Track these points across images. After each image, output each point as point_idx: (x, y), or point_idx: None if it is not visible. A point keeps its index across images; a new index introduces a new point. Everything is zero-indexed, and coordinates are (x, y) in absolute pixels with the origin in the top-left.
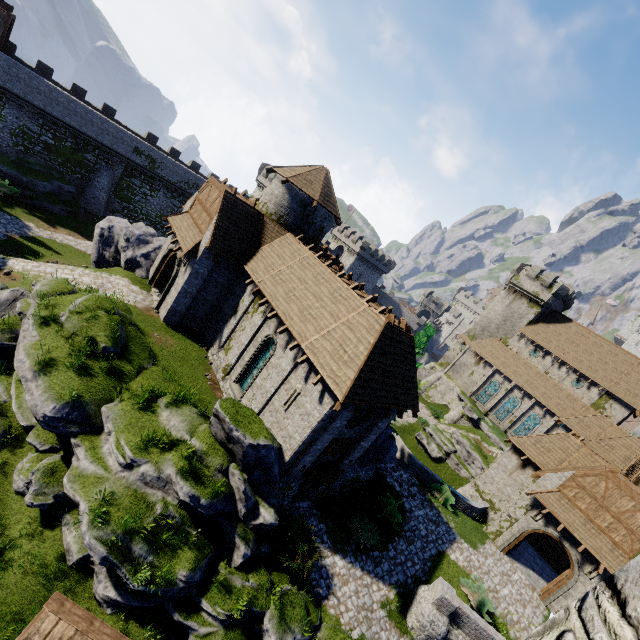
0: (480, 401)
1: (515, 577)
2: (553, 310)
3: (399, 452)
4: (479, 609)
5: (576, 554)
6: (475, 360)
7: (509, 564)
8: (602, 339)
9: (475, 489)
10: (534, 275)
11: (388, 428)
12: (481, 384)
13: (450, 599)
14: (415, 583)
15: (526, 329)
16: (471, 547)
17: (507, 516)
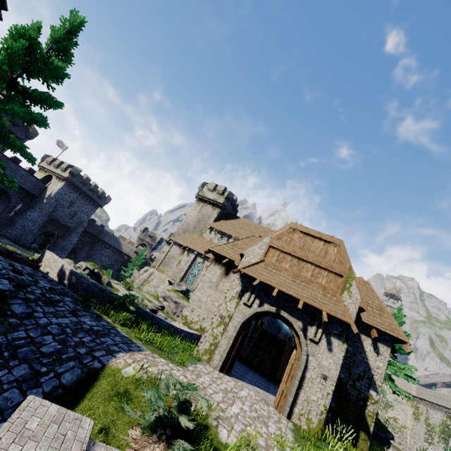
0: (188, 284)
1: (243, 394)
2: (228, 213)
3: (55, 275)
4: None
5: (297, 321)
6: (180, 251)
7: (232, 383)
8: (258, 225)
9: (183, 323)
10: (212, 187)
11: None
12: (187, 268)
13: None
14: None
15: (214, 224)
16: (172, 364)
17: (219, 318)
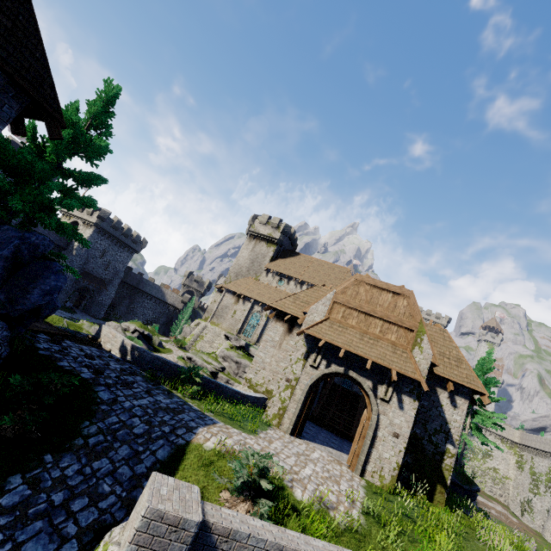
0: (247, 336)
1: (315, 456)
2: (286, 249)
3: (117, 351)
4: (266, 515)
5: (366, 381)
6: (235, 299)
7: (304, 445)
8: (322, 261)
9: (248, 386)
10: (265, 221)
11: (32, 232)
12: (244, 319)
13: (176, 510)
14: (92, 545)
15: (270, 264)
16: (244, 433)
17: (286, 382)
